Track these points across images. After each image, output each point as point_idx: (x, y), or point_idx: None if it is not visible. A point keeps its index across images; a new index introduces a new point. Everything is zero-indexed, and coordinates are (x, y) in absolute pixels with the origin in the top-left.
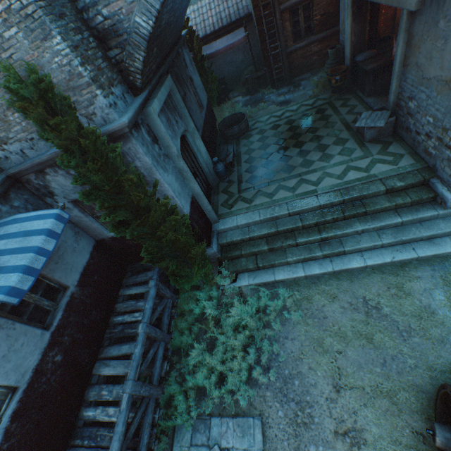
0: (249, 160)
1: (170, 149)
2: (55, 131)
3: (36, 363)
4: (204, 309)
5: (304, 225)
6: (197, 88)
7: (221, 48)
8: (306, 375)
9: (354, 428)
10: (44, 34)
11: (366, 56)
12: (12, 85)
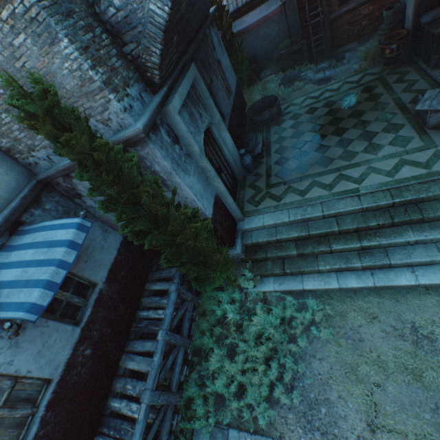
0: (279, 150)
1: (191, 148)
2: (65, 146)
3: (68, 357)
4: (225, 311)
5: (340, 230)
6: (225, 71)
7: (253, 23)
8: (335, 404)
9: None
10: (51, 38)
11: (436, 15)
12: (17, 102)
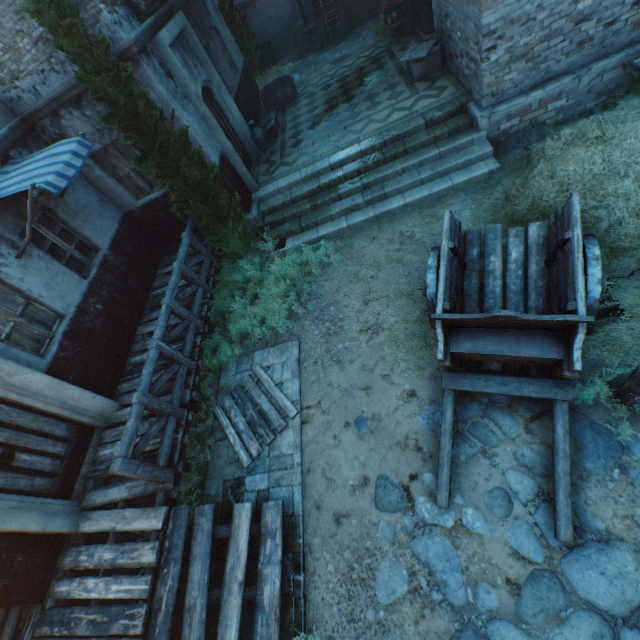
0: (294, 127)
1: (188, 89)
2: (68, 37)
3: (79, 303)
4: (248, 279)
5: (345, 175)
6: (227, 44)
7: None
8: (341, 302)
9: (376, 323)
10: None
11: None
12: None
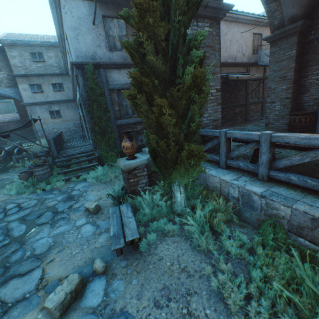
0: None
1: None
2: None
3: None
4: None
5: None
6: None
7: (5, 124)
8: None
9: None
10: None
11: None
12: None
